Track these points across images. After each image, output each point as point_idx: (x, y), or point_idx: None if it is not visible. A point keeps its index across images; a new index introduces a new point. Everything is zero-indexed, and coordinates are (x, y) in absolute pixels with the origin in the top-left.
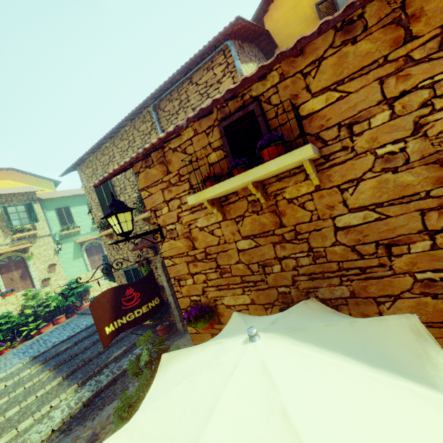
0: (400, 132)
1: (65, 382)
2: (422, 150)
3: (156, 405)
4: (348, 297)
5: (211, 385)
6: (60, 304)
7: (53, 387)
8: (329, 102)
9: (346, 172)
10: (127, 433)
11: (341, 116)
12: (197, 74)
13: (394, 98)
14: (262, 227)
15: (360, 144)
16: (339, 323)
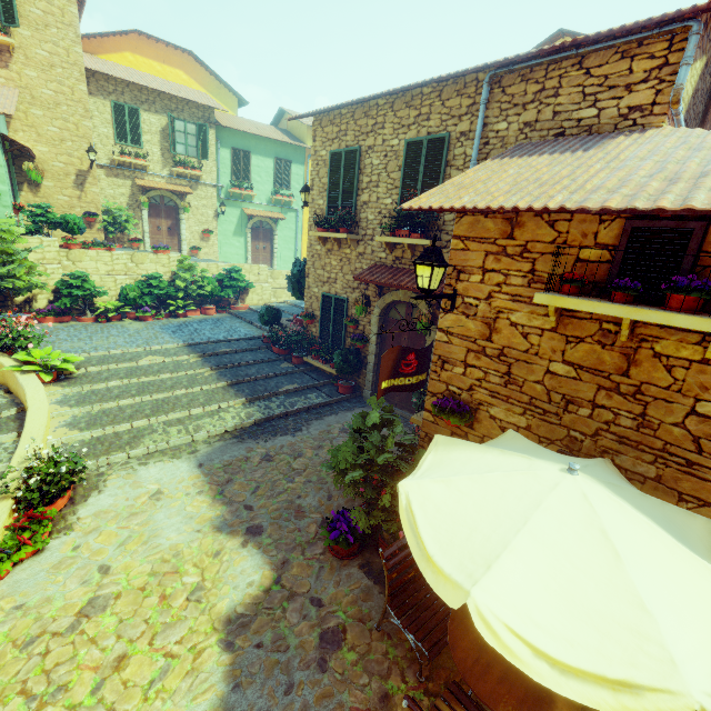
0: None
1: (231, 389)
2: None
3: (471, 477)
4: (650, 478)
5: (530, 487)
6: (214, 292)
7: (218, 388)
8: None
9: None
10: (444, 484)
11: None
12: (600, 54)
13: None
14: (598, 363)
15: None
16: (651, 498)
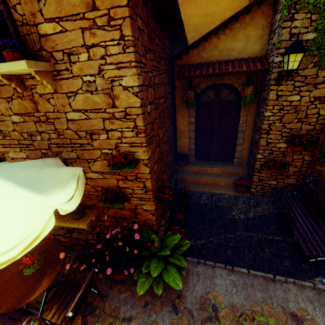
0: (93, 70)
1: None
2: (102, 85)
3: None
4: (76, 158)
5: None
6: None
7: None
8: (56, 31)
9: (69, 85)
10: None
11: (64, 45)
12: None
13: (89, 46)
14: (26, 109)
15: (75, 70)
16: (32, 169)
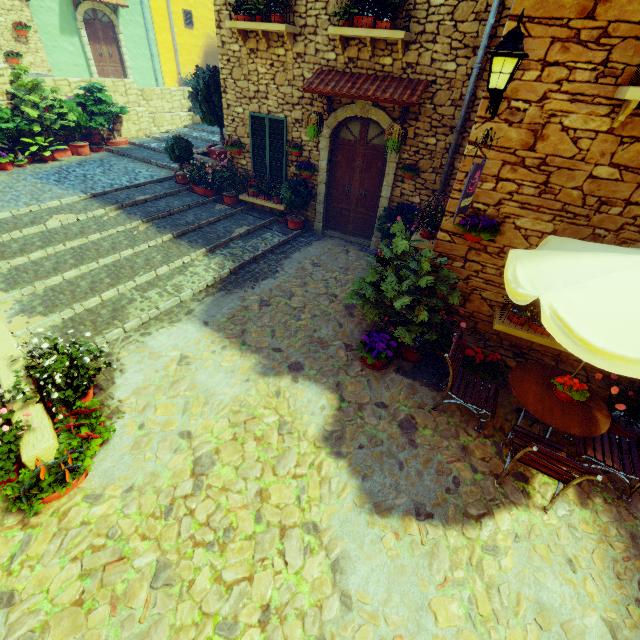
0: None
1: (181, 242)
2: None
3: (598, 280)
4: None
5: None
6: (81, 123)
7: (166, 242)
8: None
9: None
10: (579, 290)
11: None
12: None
13: None
14: None
15: None
16: None
